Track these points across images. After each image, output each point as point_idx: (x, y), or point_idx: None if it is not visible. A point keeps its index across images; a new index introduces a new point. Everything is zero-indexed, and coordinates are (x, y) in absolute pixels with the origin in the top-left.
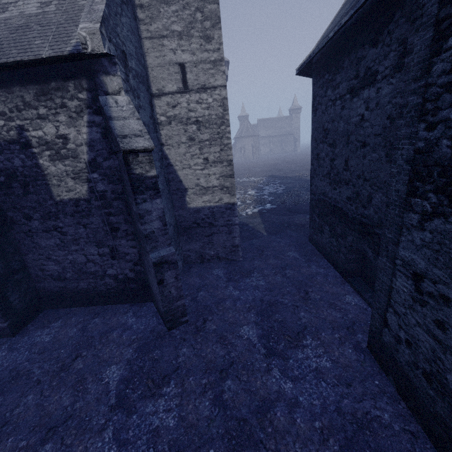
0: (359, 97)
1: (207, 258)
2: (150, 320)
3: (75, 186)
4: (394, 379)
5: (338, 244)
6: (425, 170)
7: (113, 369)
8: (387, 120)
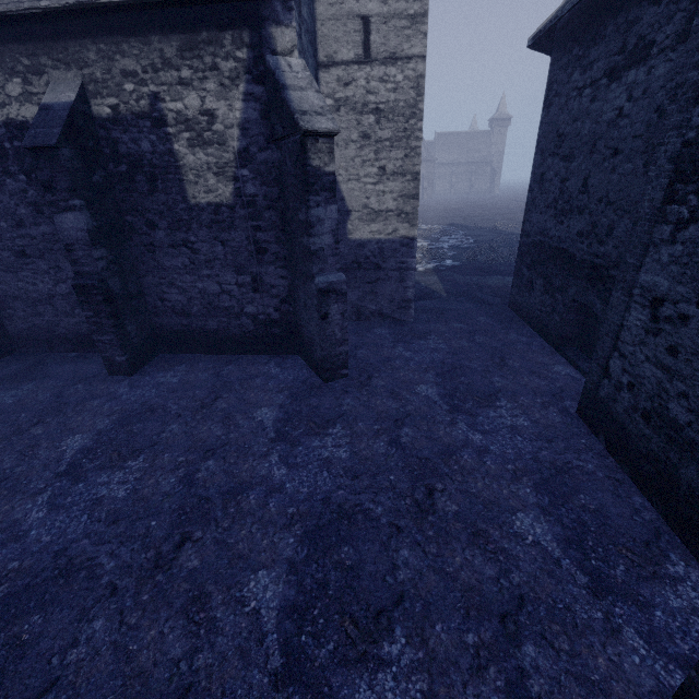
0: (620, 81)
1: (365, 314)
2: (299, 372)
3: (217, 185)
4: (605, 436)
5: (553, 302)
6: (690, 167)
7: (264, 411)
8: (654, 114)
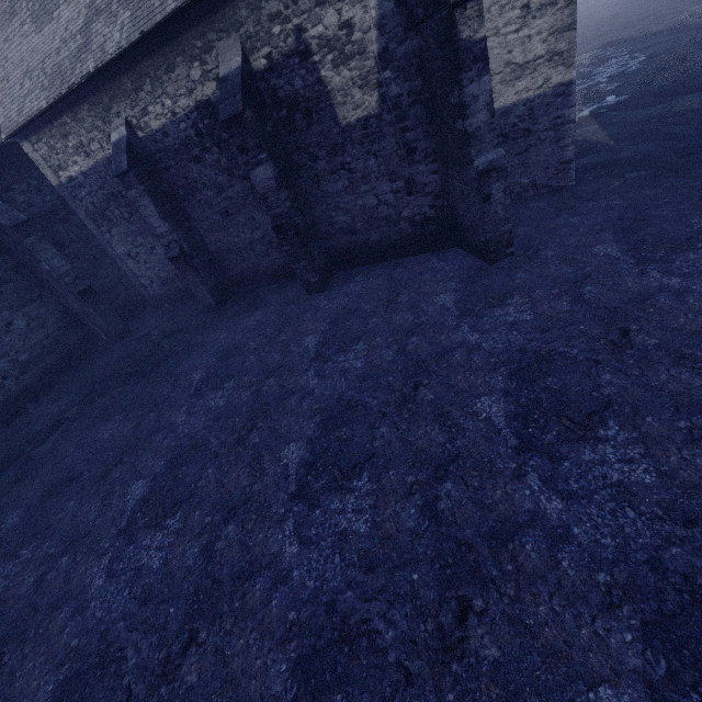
0: None
1: (516, 191)
2: (462, 261)
3: (362, 98)
4: None
5: None
6: None
7: (442, 297)
8: None
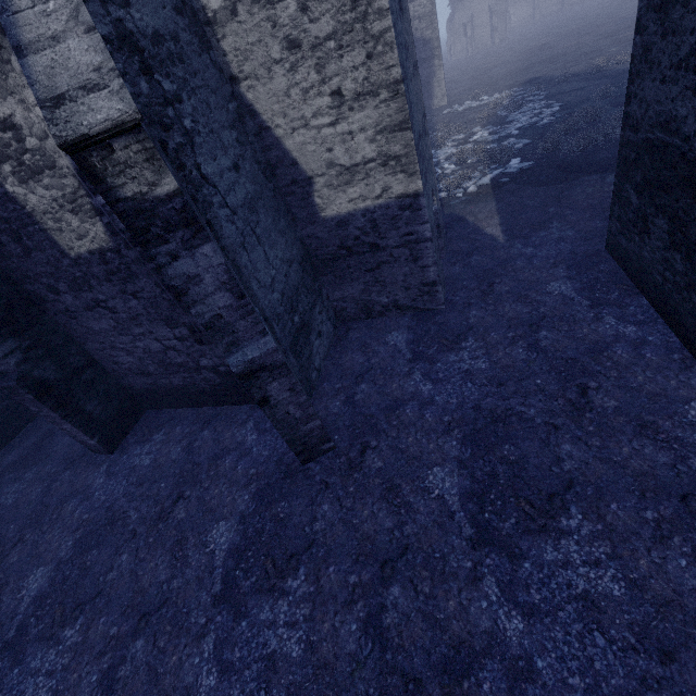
0: None
1: (377, 309)
2: (277, 439)
3: (83, 226)
4: None
5: (690, 271)
6: None
7: (221, 529)
8: None
